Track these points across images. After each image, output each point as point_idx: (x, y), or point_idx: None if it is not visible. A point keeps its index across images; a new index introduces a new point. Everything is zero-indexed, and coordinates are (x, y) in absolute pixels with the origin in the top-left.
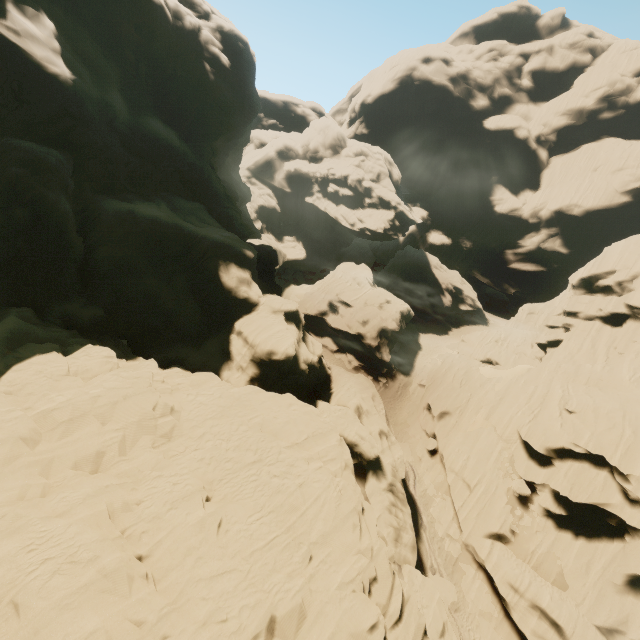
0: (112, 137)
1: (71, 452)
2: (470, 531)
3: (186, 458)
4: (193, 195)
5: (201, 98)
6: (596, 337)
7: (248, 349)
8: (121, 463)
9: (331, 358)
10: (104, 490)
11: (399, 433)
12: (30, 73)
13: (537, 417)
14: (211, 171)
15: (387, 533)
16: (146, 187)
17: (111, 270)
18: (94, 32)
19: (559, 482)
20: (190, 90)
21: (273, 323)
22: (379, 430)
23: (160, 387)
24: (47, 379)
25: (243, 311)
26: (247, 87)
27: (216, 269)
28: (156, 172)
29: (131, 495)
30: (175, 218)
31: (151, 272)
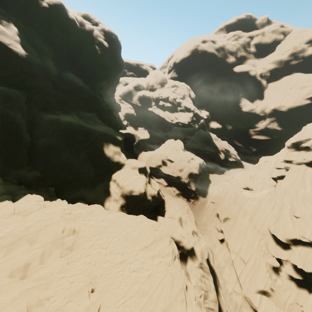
0: (47, 83)
1: (9, 265)
2: (247, 289)
3: (80, 262)
4: (91, 109)
5: (94, 62)
6: (304, 174)
7: (119, 189)
8: (40, 270)
9: (164, 189)
10: (26, 292)
11: (202, 230)
12: (2, 52)
13: (278, 220)
14: (100, 97)
15: (200, 295)
16: (66, 107)
17: (45, 151)
18: (39, 33)
19: (296, 259)
20: (88, 59)
21: (132, 174)
22: (192, 231)
23: (68, 217)
24: (0, 218)
25: (116, 168)
26: (117, 56)
27: (102, 147)
28: (71, 99)
29: (44, 293)
30: (80, 122)
31: (67, 150)
